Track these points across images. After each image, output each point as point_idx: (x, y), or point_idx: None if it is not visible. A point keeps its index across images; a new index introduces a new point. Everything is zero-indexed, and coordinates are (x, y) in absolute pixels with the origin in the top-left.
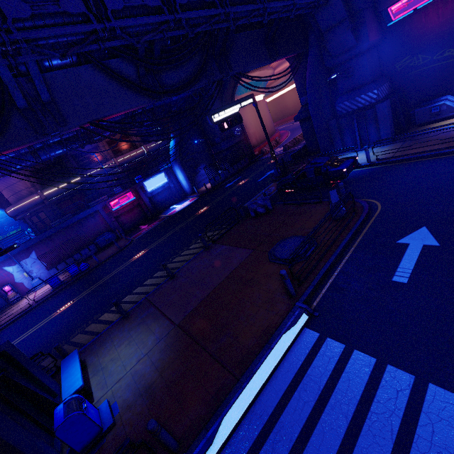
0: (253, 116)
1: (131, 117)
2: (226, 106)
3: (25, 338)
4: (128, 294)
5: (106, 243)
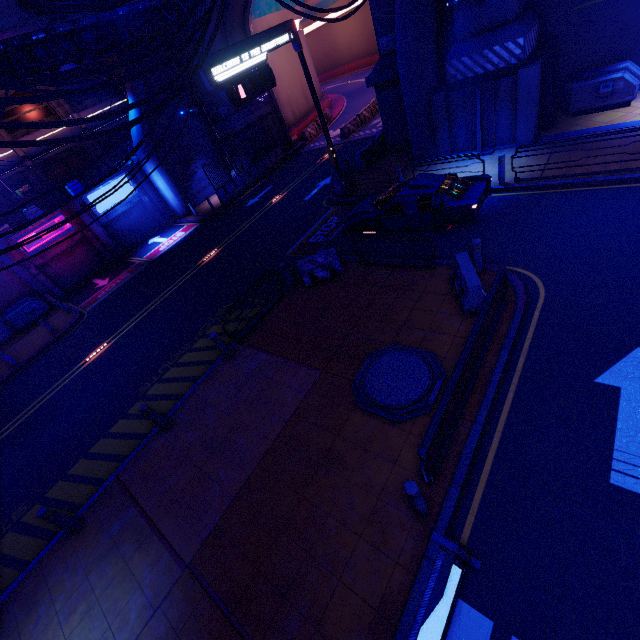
0: (285, 65)
1: (23, 49)
2: (240, 45)
3: None
4: (81, 455)
5: (28, 320)
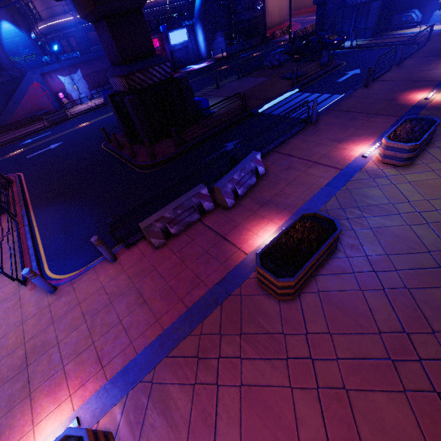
0: None
1: None
2: None
3: (111, 115)
4: None
5: None
